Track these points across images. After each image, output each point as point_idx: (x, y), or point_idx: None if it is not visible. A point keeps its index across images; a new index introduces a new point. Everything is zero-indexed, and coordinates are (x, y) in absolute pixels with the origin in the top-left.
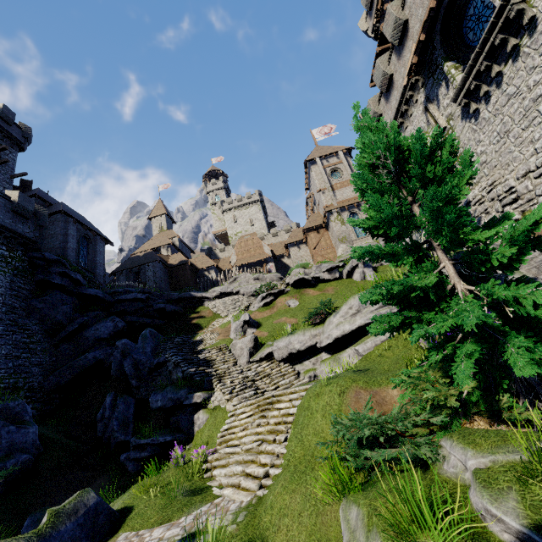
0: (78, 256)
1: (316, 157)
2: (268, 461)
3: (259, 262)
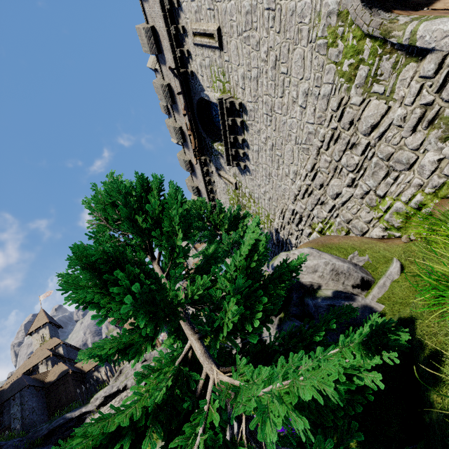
0: None
1: None
2: None
3: None
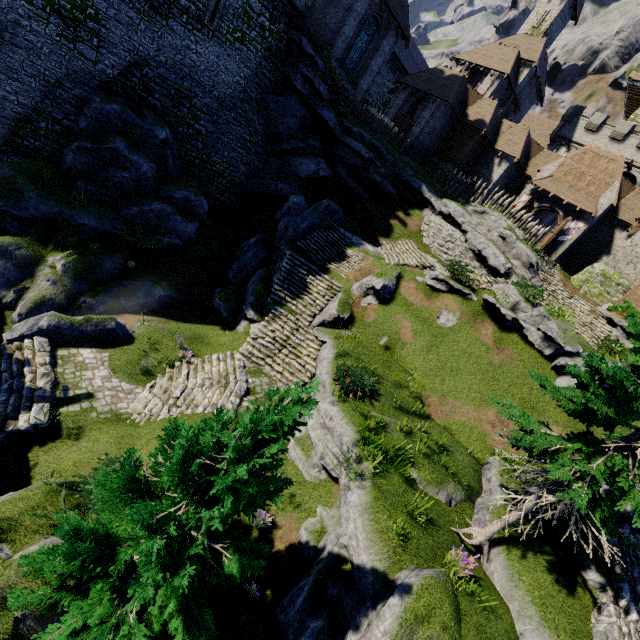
0: (349, 50)
1: None
2: (152, 412)
3: (572, 206)
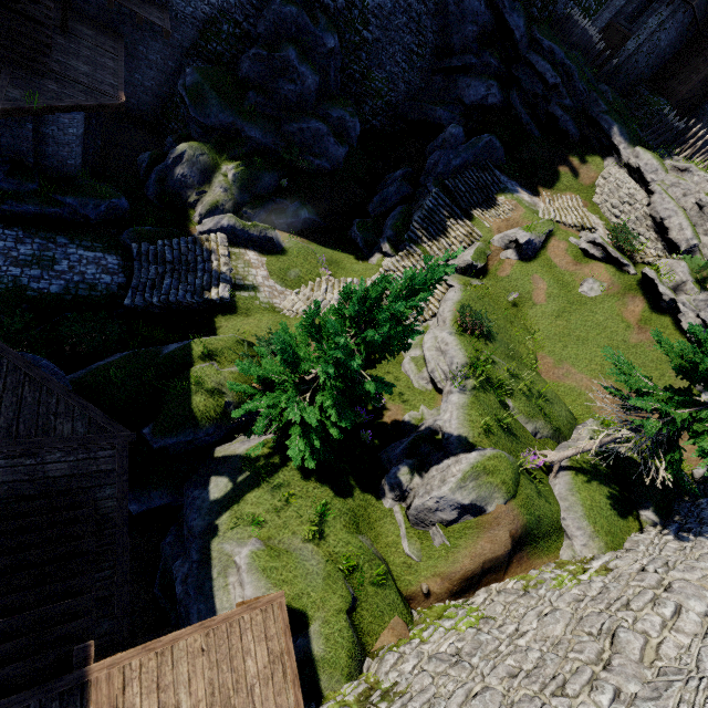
0: None
1: None
2: (299, 311)
3: None
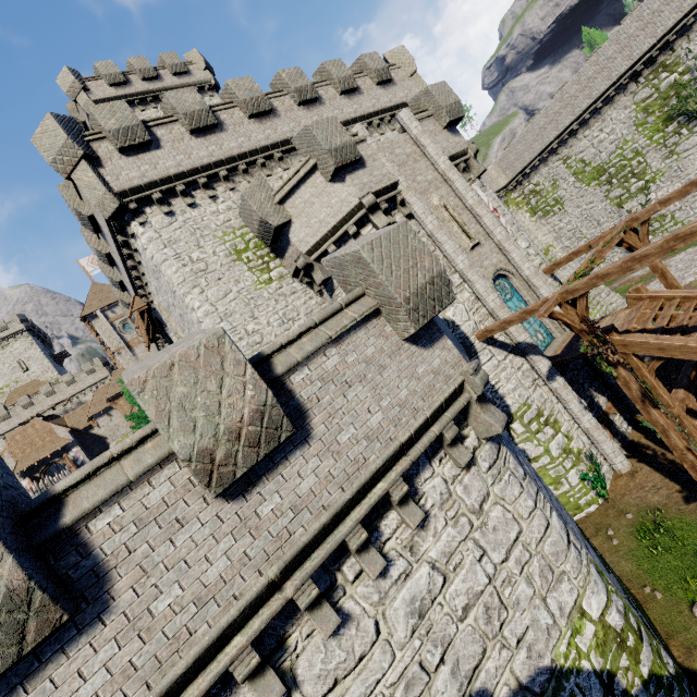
0: None
1: (95, 310)
2: None
3: (56, 452)
